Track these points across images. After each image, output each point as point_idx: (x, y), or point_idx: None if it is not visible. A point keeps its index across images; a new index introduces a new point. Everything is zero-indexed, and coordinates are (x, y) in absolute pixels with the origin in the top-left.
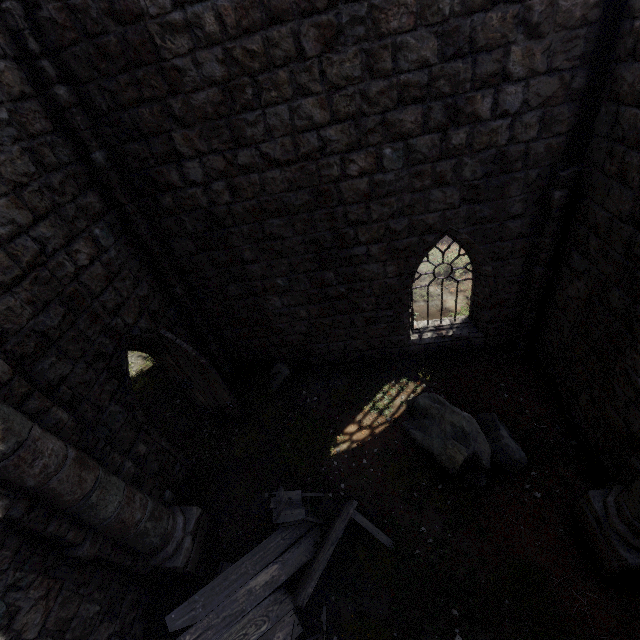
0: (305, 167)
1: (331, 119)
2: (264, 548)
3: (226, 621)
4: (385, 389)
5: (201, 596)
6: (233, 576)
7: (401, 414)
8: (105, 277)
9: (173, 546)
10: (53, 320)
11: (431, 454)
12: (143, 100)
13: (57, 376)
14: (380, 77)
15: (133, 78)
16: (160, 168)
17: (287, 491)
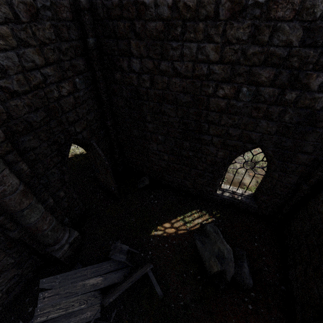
0: (194, 82)
1: (219, 60)
2: (99, 266)
3: (67, 294)
4: (192, 212)
5: (60, 277)
6: (79, 274)
7: (195, 229)
8: (73, 104)
9: (58, 246)
10: (38, 118)
11: (201, 258)
12: (122, 17)
13: (30, 146)
14: (258, 44)
15: (120, 3)
16: (119, 57)
17: (122, 243)
